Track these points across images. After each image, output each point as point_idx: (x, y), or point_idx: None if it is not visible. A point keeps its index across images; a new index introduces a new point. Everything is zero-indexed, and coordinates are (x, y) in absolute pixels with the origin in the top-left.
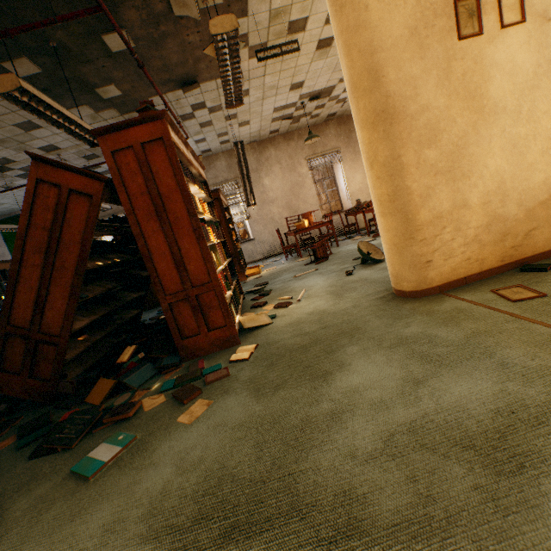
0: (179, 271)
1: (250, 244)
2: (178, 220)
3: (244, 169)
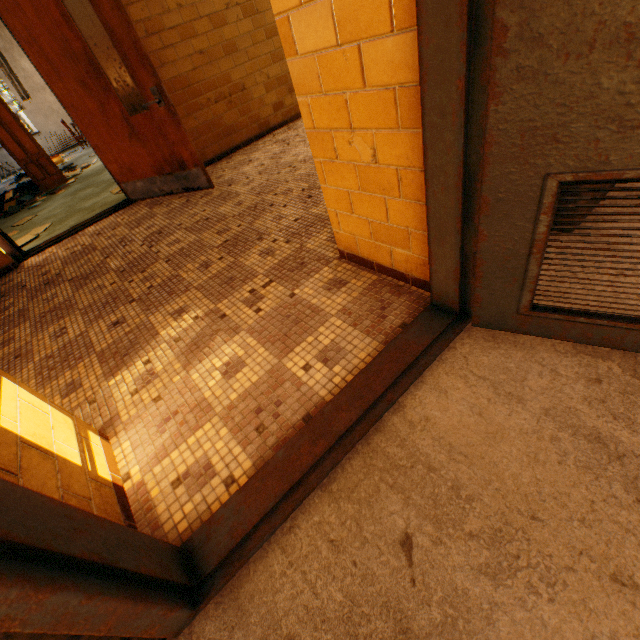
0: (23, 149)
1: (37, 138)
2: (11, 123)
3: (4, 62)
